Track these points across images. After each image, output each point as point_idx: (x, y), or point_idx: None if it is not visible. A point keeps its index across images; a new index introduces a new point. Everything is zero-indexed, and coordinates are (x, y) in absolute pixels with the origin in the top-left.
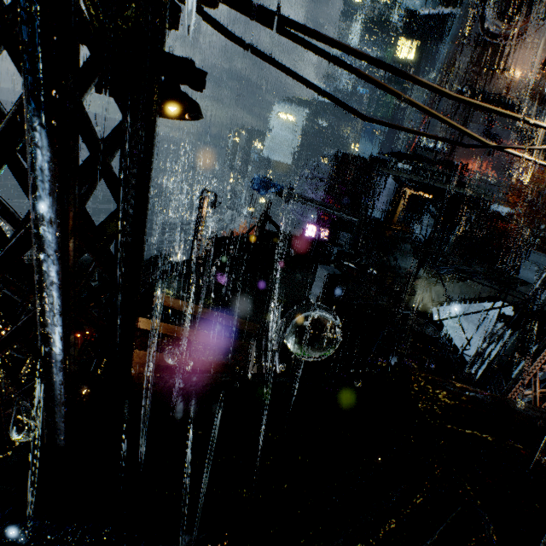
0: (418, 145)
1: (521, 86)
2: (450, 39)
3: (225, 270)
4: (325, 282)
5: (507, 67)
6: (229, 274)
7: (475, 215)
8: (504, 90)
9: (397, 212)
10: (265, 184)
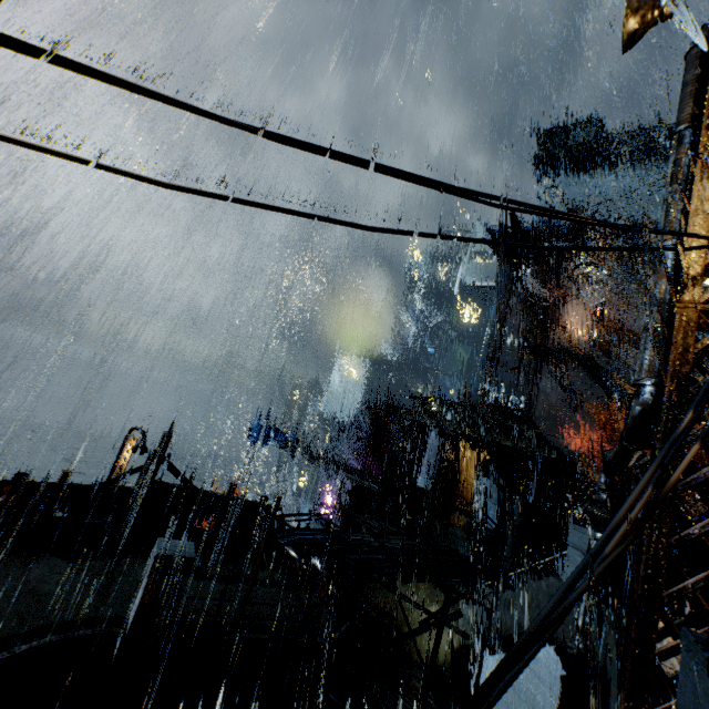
0: (487, 400)
1: (584, 341)
2: (496, 301)
3: (6, 544)
4: (147, 574)
5: (562, 324)
6: (1, 552)
7: (536, 479)
8: (567, 344)
9: (468, 484)
10: (264, 434)
